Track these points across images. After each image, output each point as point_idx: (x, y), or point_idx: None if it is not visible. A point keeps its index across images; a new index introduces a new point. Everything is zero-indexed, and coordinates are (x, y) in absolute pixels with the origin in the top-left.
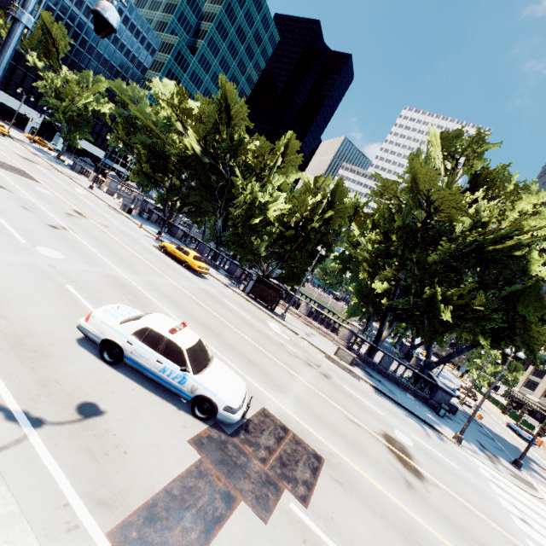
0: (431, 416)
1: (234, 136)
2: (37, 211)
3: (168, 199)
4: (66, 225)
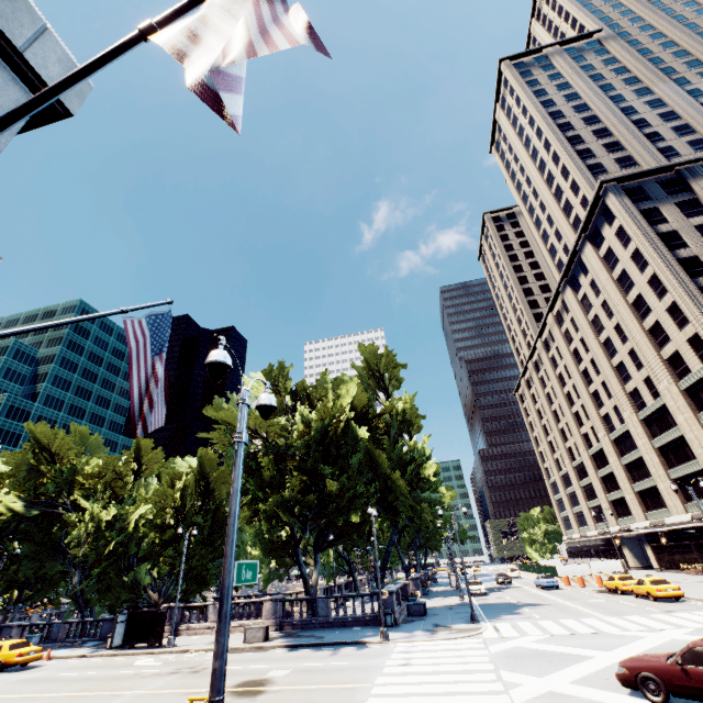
0: (369, 633)
1: (64, 470)
2: None
3: None
4: None
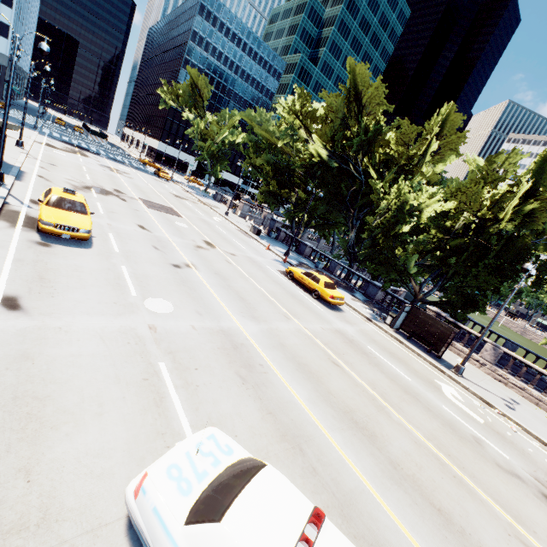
0: None
1: (367, 128)
2: (167, 248)
3: (295, 215)
4: (191, 261)
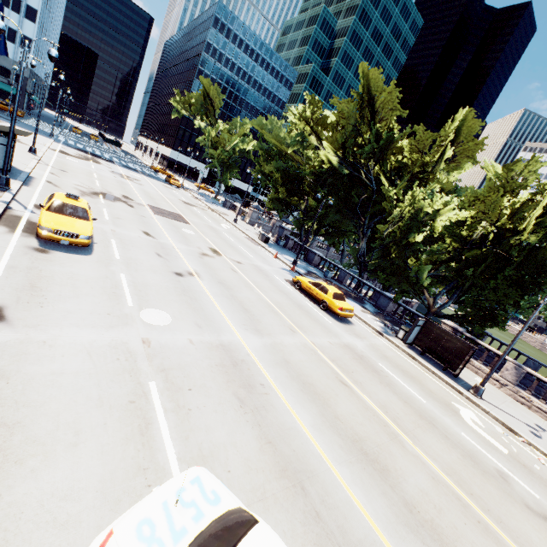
0: None
1: (379, 135)
2: (171, 256)
3: (304, 222)
4: (194, 269)
